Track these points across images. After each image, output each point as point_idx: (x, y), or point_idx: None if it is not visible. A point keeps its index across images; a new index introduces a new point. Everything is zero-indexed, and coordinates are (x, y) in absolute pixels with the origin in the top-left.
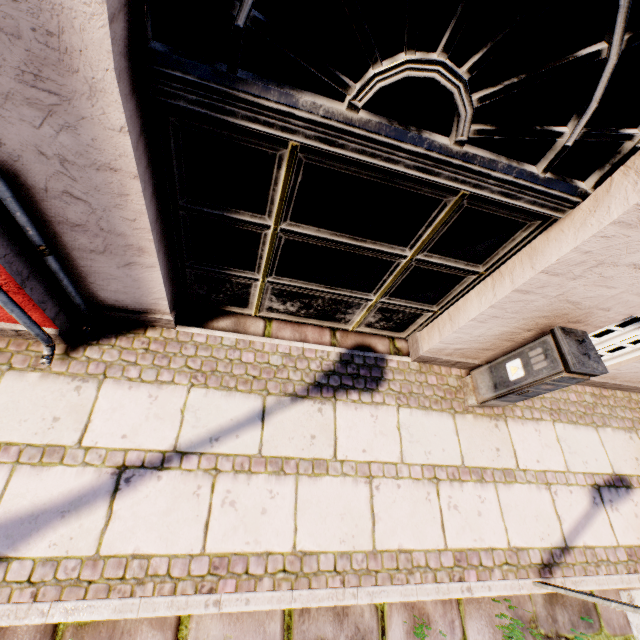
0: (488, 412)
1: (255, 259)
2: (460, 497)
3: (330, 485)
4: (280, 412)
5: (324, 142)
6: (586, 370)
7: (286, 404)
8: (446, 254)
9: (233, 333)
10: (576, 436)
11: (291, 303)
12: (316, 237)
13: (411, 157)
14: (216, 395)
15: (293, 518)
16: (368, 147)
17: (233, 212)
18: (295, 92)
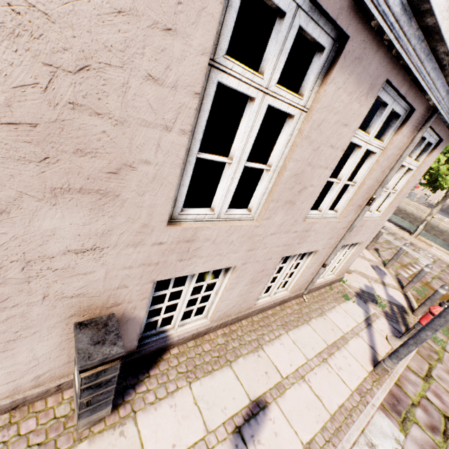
0: (112, 421)
1: None
2: None
3: None
4: None
5: None
6: (95, 361)
7: None
8: None
9: None
10: (213, 385)
11: None
12: None
13: None
14: None
15: None
16: None
17: None
18: None
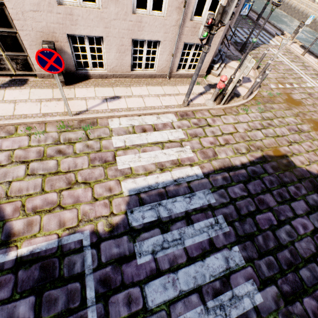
0: (68, 87)
1: None
2: (49, 104)
3: (0, 105)
4: None
5: None
6: None
7: None
8: None
9: None
10: (103, 89)
11: None
12: None
13: None
14: None
15: None
16: None
17: None
18: None
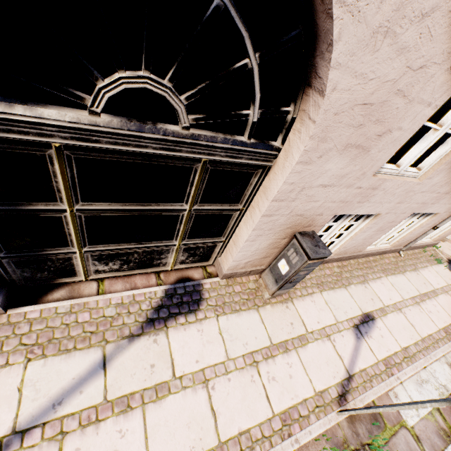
0: (280, 299)
1: (65, 237)
2: (275, 369)
3: (174, 402)
4: (120, 355)
5: (80, 140)
6: (319, 256)
7: (125, 346)
8: (213, 202)
9: (67, 300)
10: (336, 297)
11: (112, 263)
12: (110, 210)
13: (155, 142)
14: (55, 361)
15: (145, 447)
16: (118, 139)
17: (26, 205)
18: (39, 106)
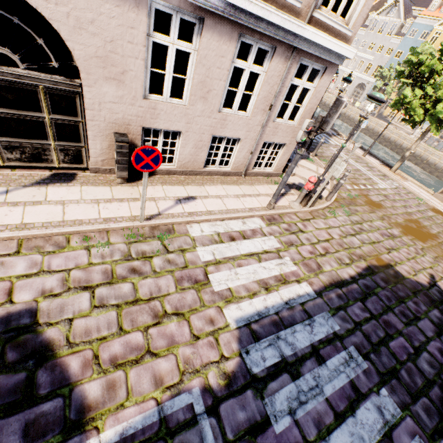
0: (129, 185)
1: None
2: (110, 206)
3: (42, 207)
4: (17, 191)
5: None
6: (120, 139)
7: (20, 188)
8: (60, 114)
9: None
10: (173, 188)
11: (15, 152)
12: (2, 112)
13: (10, 74)
14: None
15: (22, 216)
16: None
17: None
18: None
